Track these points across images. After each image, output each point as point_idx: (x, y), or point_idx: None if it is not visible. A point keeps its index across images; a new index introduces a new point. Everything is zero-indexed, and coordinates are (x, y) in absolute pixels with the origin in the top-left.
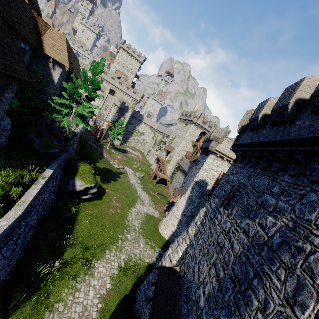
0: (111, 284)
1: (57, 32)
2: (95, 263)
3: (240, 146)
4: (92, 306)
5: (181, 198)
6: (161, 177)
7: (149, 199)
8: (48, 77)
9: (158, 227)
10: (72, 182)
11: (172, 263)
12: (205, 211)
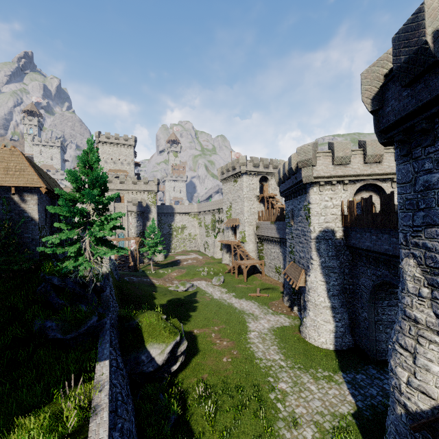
0: None
1: (3, 149)
2: None
3: (403, 121)
4: None
5: (310, 273)
6: (248, 265)
7: (257, 304)
8: (20, 217)
9: (305, 338)
10: (145, 356)
11: (434, 399)
12: (416, 264)
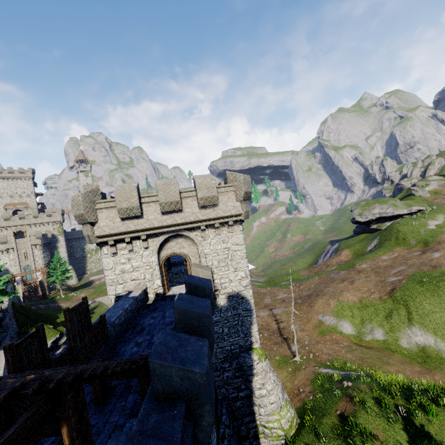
0: None
1: None
2: None
3: None
4: None
5: None
6: None
7: None
8: None
9: None
10: None
11: None
12: None
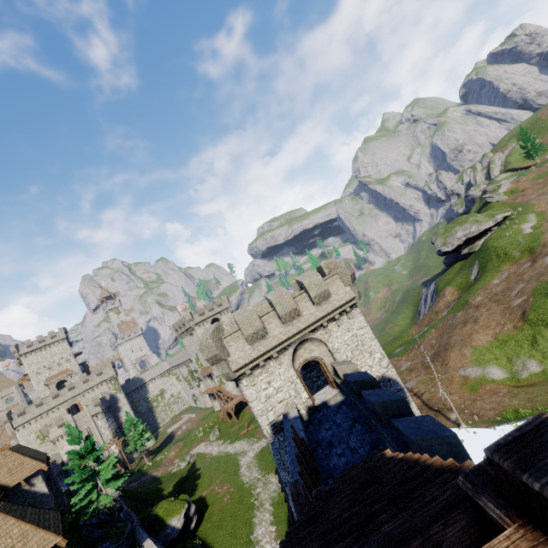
0: (275, 526)
1: None
2: (254, 535)
3: None
4: (275, 547)
5: None
6: (233, 406)
7: (246, 440)
8: (35, 499)
9: None
10: (169, 529)
11: None
12: None
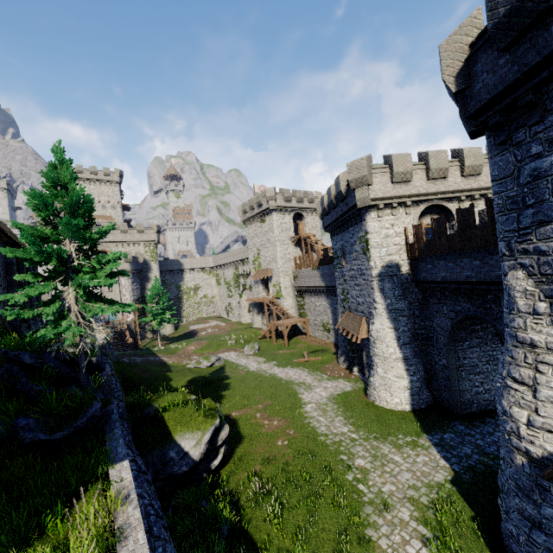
0: None
1: None
2: None
3: (501, 97)
4: None
5: (374, 321)
6: (289, 325)
7: (306, 371)
8: None
9: (374, 401)
10: (175, 452)
11: None
12: (527, 276)
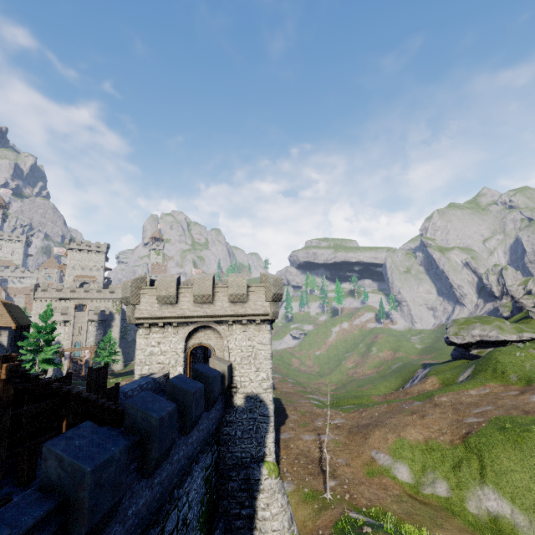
0: None
1: None
2: None
3: None
4: None
5: None
6: None
7: None
8: None
9: None
10: None
11: None
12: None
